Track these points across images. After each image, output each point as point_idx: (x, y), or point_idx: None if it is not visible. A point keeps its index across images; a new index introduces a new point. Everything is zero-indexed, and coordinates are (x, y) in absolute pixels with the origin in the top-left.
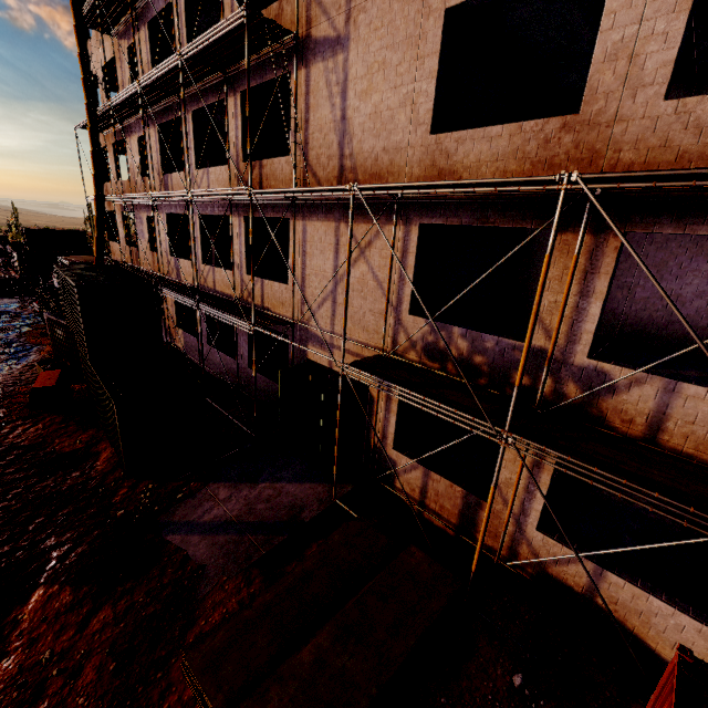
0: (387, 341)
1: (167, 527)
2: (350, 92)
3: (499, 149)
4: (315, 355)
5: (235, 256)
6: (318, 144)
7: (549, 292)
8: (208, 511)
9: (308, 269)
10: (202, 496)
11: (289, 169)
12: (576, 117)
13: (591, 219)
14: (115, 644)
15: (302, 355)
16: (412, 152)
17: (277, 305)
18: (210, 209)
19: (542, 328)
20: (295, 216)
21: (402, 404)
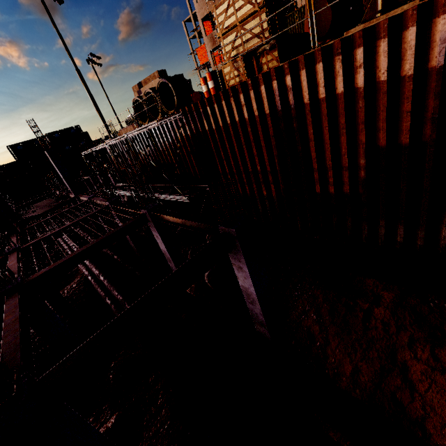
0: None
1: None
2: None
3: None
4: None
5: None
6: None
7: None
8: None
9: None
10: None
11: None
12: None
13: None
14: None
15: None
16: None
17: None
18: None
19: None
20: None
21: None
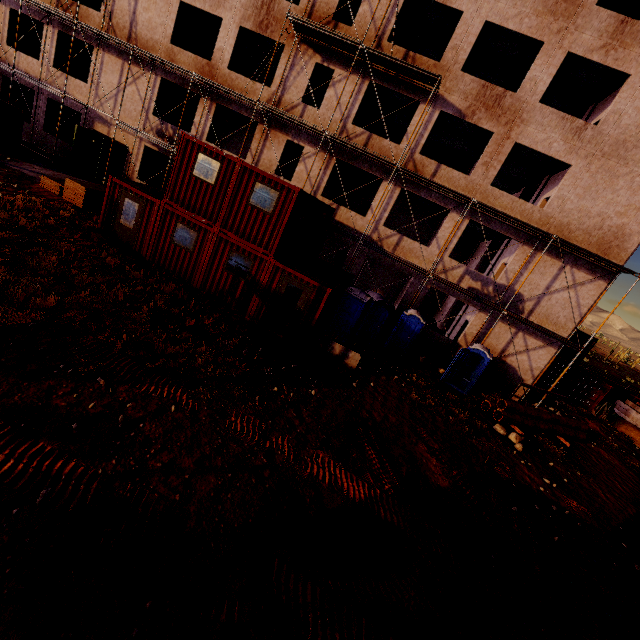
0: (141, 126)
1: (7, 164)
2: (139, 4)
3: (191, 62)
4: (100, 128)
5: (44, 52)
6: (119, 17)
7: (199, 117)
8: (30, 168)
9: (102, 79)
10: (24, 164)
11: (99, 20)
12: (210, 63)
13: (210, 96)
14: (1, 174)
15: (90, 127)
16: (162, 46)
17: (76, 94)
18: (25, 10)
19: (196, 129)
20: (99, 47)
21: (144, 158)
